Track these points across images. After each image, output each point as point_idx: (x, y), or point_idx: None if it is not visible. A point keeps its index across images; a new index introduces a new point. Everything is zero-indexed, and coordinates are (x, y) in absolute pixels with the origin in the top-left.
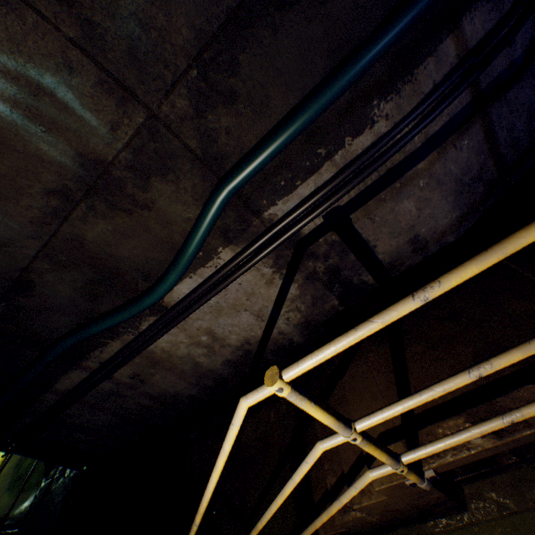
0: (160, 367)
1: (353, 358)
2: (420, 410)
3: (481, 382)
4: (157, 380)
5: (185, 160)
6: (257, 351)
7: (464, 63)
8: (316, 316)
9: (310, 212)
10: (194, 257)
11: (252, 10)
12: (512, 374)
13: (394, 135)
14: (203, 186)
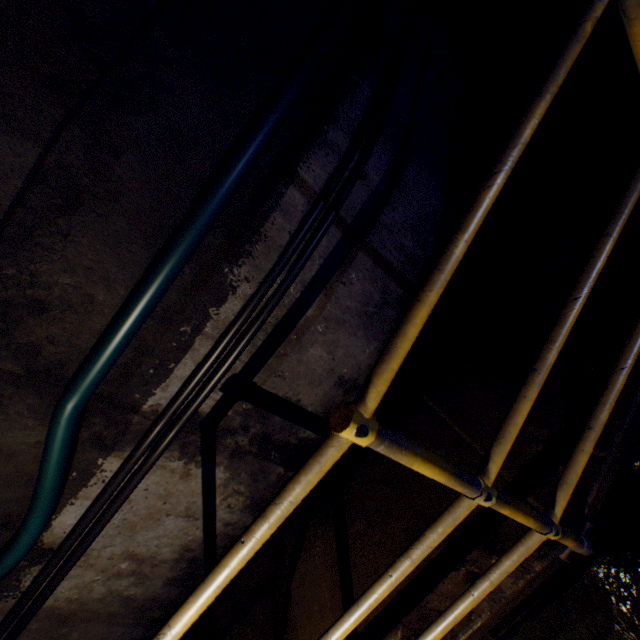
0: (75, 621)
1: (302, 549)
2: (363, 626)
3: (413, 573)
4: (77, 639)
5: (3, 383)
6: (206, 554)
7: (312, 211)
8: (264, 491)
9: (197, 394)
10: (58, 488)
11: (23, 223)
12: (438, 557)
13: (263, 296)
14: (44, 403)
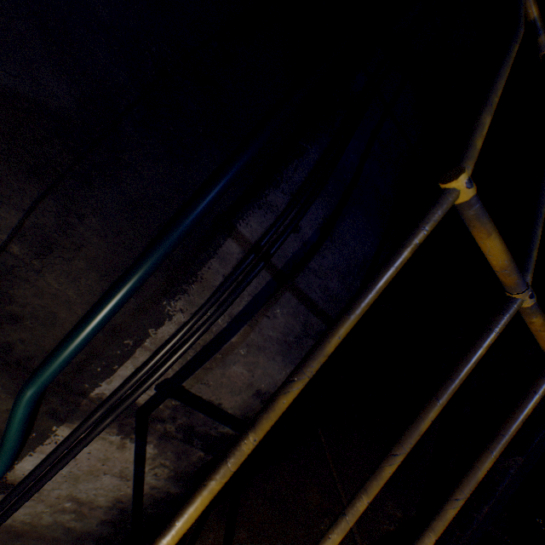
0: (27, 538)
1: (199, 535)
2: None
3: None
4: None
5: None
6: (135, 507)
7: (244, 261)
8: (186, 467)
9: (132, 393)
10: (18, 447)
11: (6, 263)
12: None
13: (193, 325)
14: (15, 383)
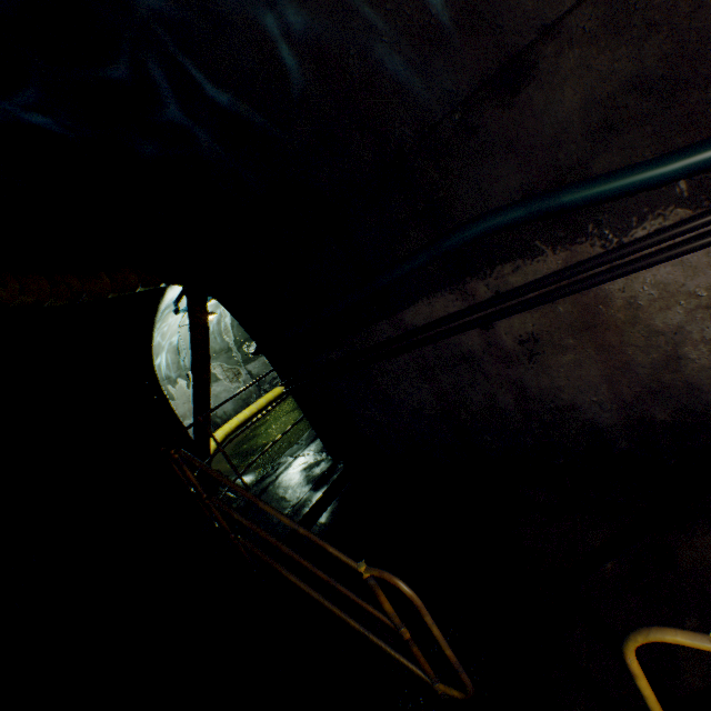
0: (589, 339)
1: None
2: None
3: None
4: (558, 365)
5: None
6: None
7: None
8: None
9: None
10: None
11: None
12: None
13: None
14: None
